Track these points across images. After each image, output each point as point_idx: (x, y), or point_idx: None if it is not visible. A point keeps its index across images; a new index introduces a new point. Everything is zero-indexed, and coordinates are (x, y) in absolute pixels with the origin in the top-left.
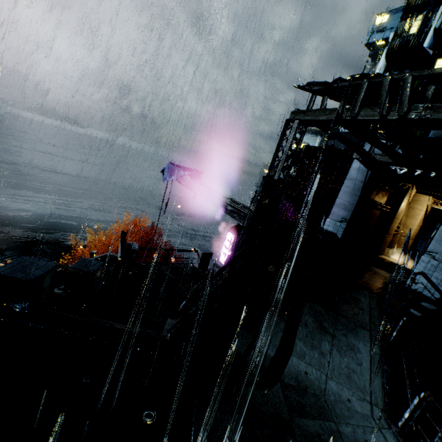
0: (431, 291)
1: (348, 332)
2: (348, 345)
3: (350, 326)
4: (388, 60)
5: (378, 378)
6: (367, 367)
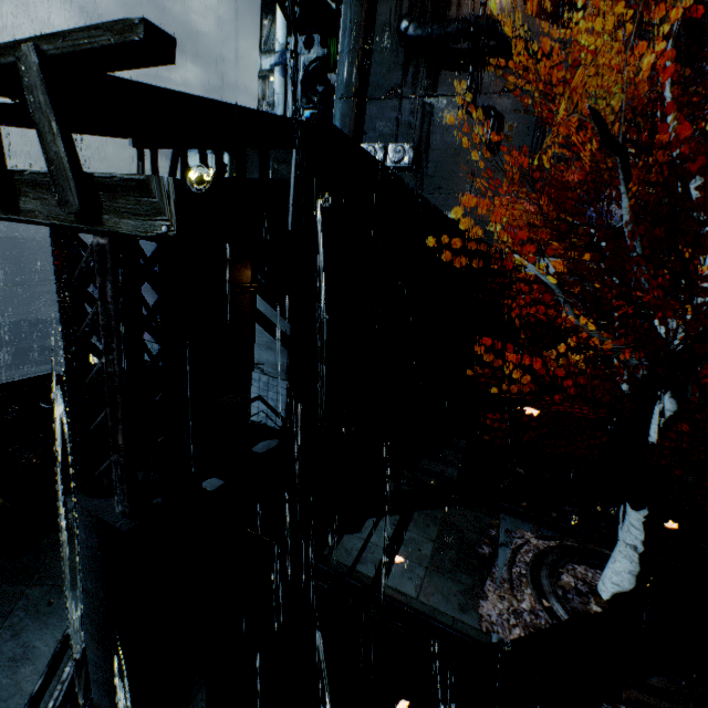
0: (274, 419)
1: (32, 620)
2: (11, 658)
3: (47, 599)
4: (286, 14)
5: (43, 703)
6: (28, 692)
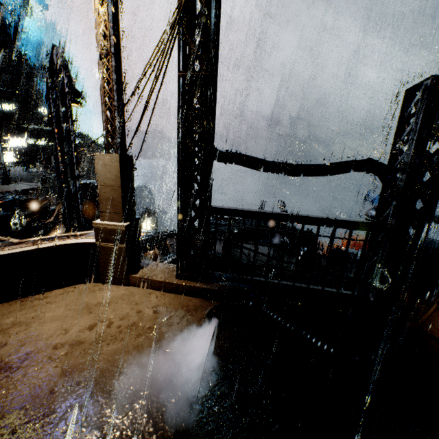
0: None
1: None
2: None
3: None
4: None
5: None
6: None
